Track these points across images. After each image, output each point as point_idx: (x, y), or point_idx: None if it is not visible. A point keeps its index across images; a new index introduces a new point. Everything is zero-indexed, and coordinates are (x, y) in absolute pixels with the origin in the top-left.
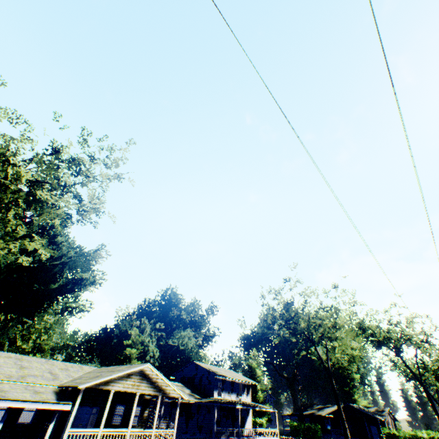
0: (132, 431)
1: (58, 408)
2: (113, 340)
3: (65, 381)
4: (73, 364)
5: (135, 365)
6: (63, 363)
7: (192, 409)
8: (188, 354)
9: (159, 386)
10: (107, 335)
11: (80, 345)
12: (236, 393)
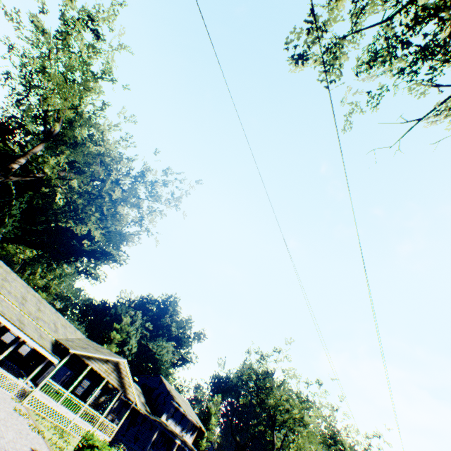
0: (85, 407)
1: (50, 358)
2: (106, 317)
3: (61, 337)
4: (71, 324)
5: (115, 355)
6: (65, 320)
7: (138, 417)
8: (159, 366)
9: (124, 383)
10: (104, 308)
11: (80, 305)
12: (182, 427)
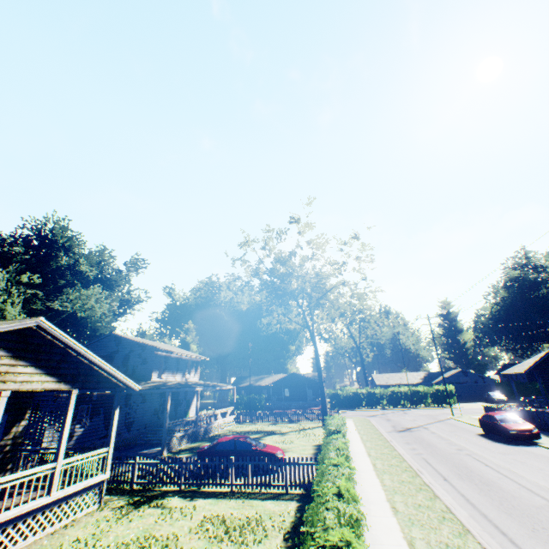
0: None
1: None
2: None
3: None
4: None
5: None
6: None
7: None
8: (94, 326)
9: (72, 371)
10: None
11: None
12: (182, 372)
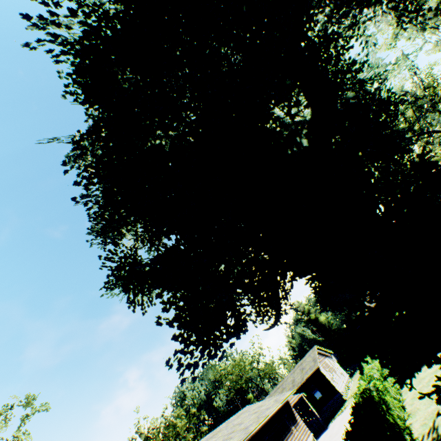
0: None
1: None
2: None
3: None
4: None
5: None
6: None
7: None
8: None
9: None
10: None
11: None
12: None
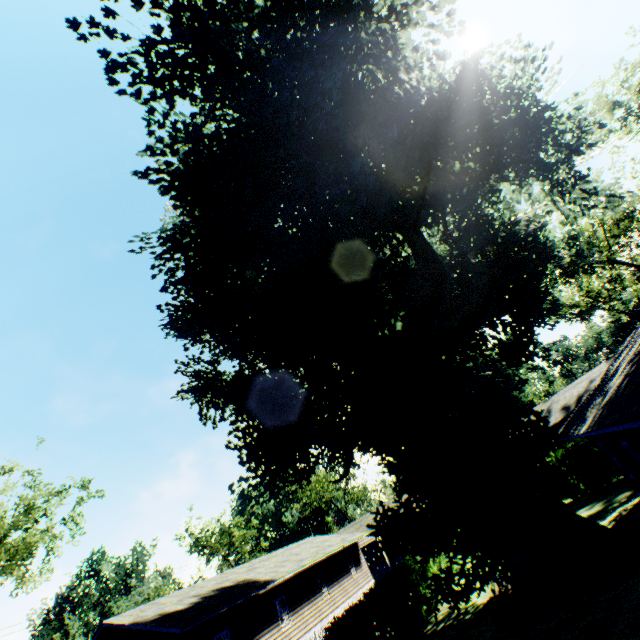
0: None
1: None
2: None
3: None
4: None
5: None
6: None
7: None
8: None
9: None
10: None
11: None
12: None
